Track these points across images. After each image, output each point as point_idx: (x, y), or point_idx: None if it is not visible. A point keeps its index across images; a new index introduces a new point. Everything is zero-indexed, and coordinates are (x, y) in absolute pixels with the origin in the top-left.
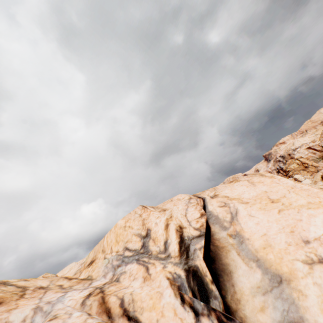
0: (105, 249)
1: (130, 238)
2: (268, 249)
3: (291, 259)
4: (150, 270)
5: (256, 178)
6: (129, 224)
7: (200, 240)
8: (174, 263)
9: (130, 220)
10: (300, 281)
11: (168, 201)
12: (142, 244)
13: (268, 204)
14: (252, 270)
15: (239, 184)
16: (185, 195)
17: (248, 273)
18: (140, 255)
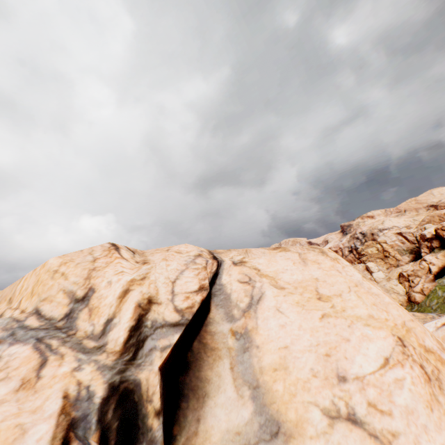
0: (13, 298)
1: (53, 296)
2: (281, 373)
3: (308, 400)
4: (46, 369)
5: (312, 254)
6: (65, 270)
7: (172, 333)
8: (101, 366)
9: (70, 264)
10: (305, 442)
11: (163, 250)
12: (67, 311)
13: (312, 299)
14: (240, 401)
15: (285, 256)
16: (195, 247)
17: (232, 405)
18: (50, 332)
